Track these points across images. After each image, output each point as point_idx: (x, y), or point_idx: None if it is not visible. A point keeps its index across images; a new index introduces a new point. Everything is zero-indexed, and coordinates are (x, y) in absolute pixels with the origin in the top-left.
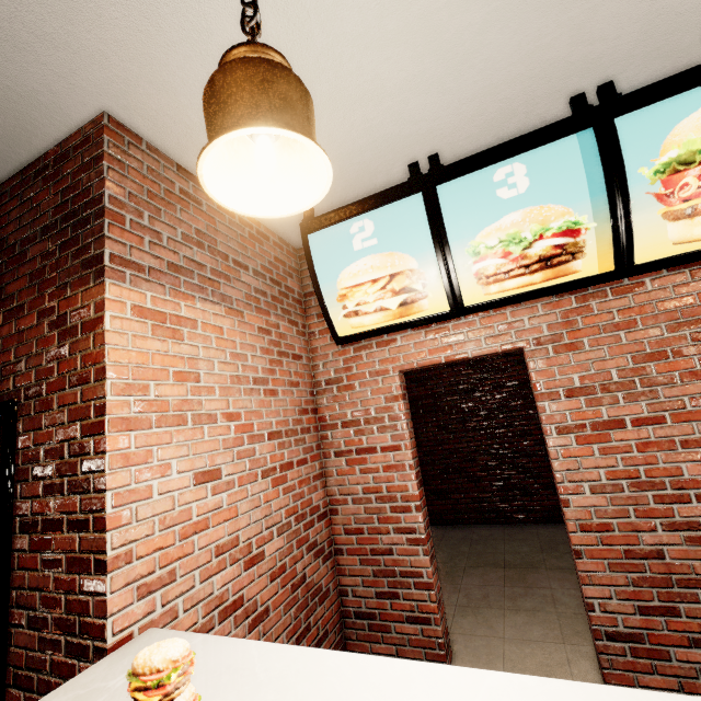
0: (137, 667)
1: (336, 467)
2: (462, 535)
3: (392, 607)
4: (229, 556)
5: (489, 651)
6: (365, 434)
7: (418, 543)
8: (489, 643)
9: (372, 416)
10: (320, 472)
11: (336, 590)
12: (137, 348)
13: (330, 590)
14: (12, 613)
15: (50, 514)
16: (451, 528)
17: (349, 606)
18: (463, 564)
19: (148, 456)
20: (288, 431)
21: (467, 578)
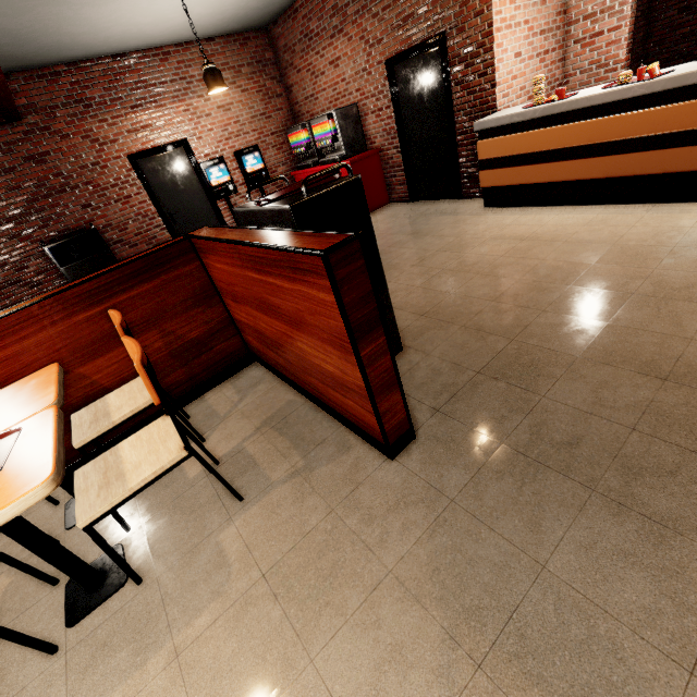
0: (536, 77)
1: (573, 52)
2: None
3: None
4: (523, 93)
5: None
6: (598, 22)
7: None
8: None
9: (607, 7)
10: (562, 58)
11: None
12: None
13: None
14: (455, 115)
15: (469, 75)
16: None
17: None
18: None
19: (502, 45)
20: (549, 29)
21: None
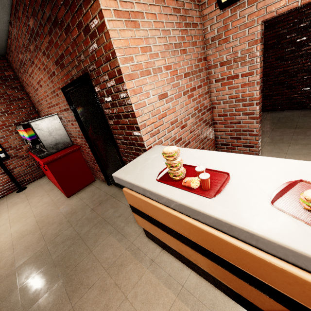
0: (165, 152)
1: (215, 87)
2: (275, 115)
3: (237, 142)
4: (175, 125)
5: (277, 157)
6: (233, 68)
7: (254, 119)
8: (278, 154)
9: (238, 57)
10: (207, 91)
11: (213, 136)
12: (123, 38)
13: (211, 136)
14: (116, 141)
15: (116, 113)
16: (269, 113)
17: (219, 141)
18: (272, 127)
19: (141, 90)
20: (192, 72)
21: (273, 133)
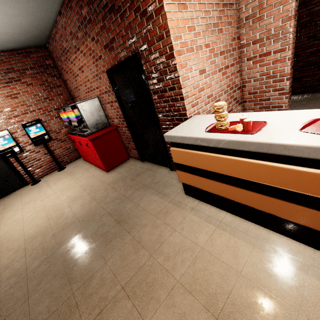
0: (216, 105)
1: (247, 66)
2: (304, 97)
3: None
4: (210, 99)
5: None
6: (265, 46)
7: (284, 94)
8: None
9: (271, 34)
10: (239, 70)
11: None
12: (175, 18)
13: None
14: (158, 115)
15: (161, 87)
16: (298, 95)
17: None
18: (301, 108)
19: (186, 64)
20: (227, 50)
21: None
